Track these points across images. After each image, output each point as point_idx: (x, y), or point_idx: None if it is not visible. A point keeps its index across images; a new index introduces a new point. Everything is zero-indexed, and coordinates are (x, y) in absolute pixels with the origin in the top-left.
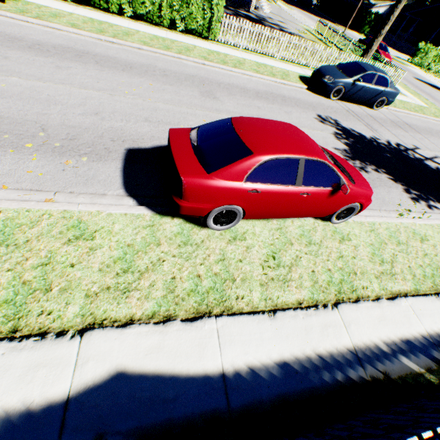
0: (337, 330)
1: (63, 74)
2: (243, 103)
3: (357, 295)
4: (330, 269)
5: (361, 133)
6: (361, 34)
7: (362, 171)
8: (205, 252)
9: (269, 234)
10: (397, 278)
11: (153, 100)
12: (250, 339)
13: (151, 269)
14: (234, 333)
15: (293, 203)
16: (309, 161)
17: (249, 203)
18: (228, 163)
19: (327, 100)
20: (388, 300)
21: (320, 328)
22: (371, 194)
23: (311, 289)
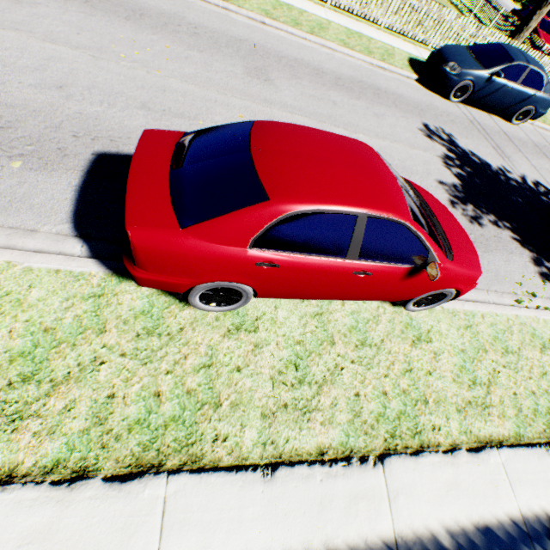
0: (375, 505)
1: (22, 14)
2: (310, 93)
3: (420, 442)
4: (386, 393)
5: (484, 160)
6: (517, 3)
7: (474, 223)
8: (181, 350)
9: (298, 324)
10: (492, 412)
11: (164, 74)
12: (219, 520)
13: (75, 378)
14: (194, 507)
15: (341, 284)
16: (375, 220)
17: (260, 280)
18: (220, 213)
19: (444, 102)
20: (470, 452)
21: (346, 502)
22: (478, 277)
23: (346, 428)
